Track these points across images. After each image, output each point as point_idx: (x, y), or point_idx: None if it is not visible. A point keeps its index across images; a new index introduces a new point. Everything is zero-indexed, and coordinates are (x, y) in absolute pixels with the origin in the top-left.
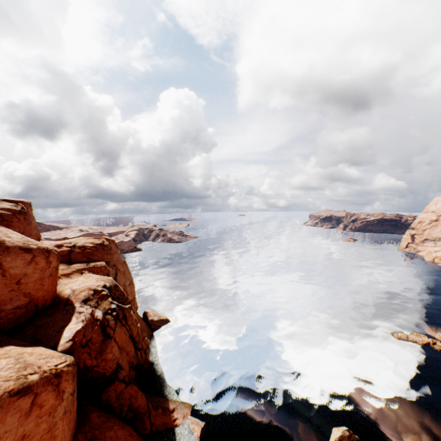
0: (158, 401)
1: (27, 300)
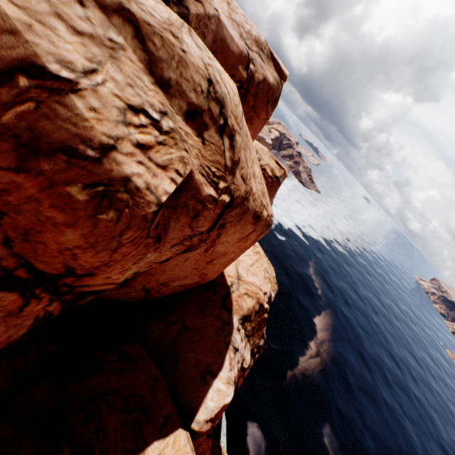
0: (214, 453)
1: (196, 280)
